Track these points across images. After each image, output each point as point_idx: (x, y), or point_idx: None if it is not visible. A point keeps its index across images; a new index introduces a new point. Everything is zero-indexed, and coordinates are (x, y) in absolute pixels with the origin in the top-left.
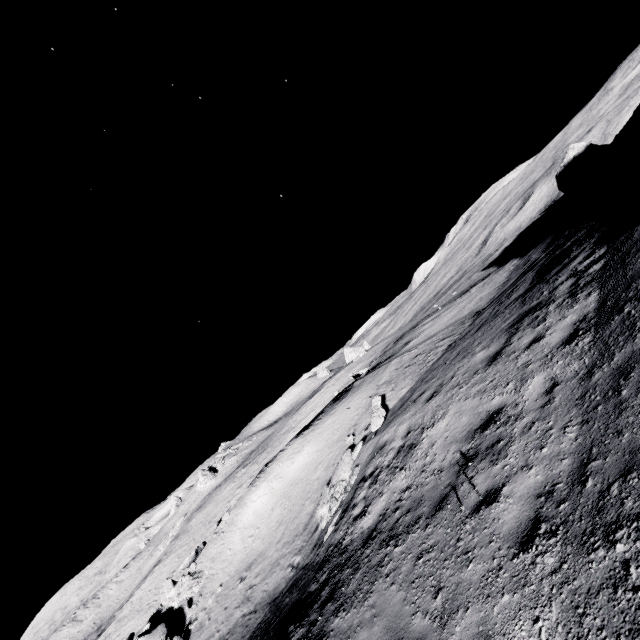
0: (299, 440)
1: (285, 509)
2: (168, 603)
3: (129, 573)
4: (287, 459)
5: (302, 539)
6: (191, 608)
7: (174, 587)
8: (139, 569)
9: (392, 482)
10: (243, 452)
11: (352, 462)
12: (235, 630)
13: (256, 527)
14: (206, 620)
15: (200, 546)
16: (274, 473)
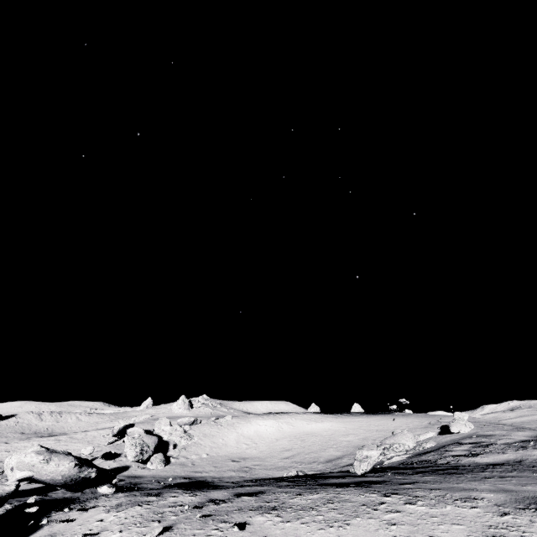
0: (318, 415)
1: (296, 444)
2: (160, 432)
3: (88, 419)
4: (302, 419)
5: (324, 465)
6: (174, 449)
7: (170, 426)
8: (97, 422)
9: (522, 451)
10: (218, 411)
11: (415, 440)
12: (233, 478)
13: (254, 441)
14: (189, 463)
15: (198, 420)
16: (285, 420)
